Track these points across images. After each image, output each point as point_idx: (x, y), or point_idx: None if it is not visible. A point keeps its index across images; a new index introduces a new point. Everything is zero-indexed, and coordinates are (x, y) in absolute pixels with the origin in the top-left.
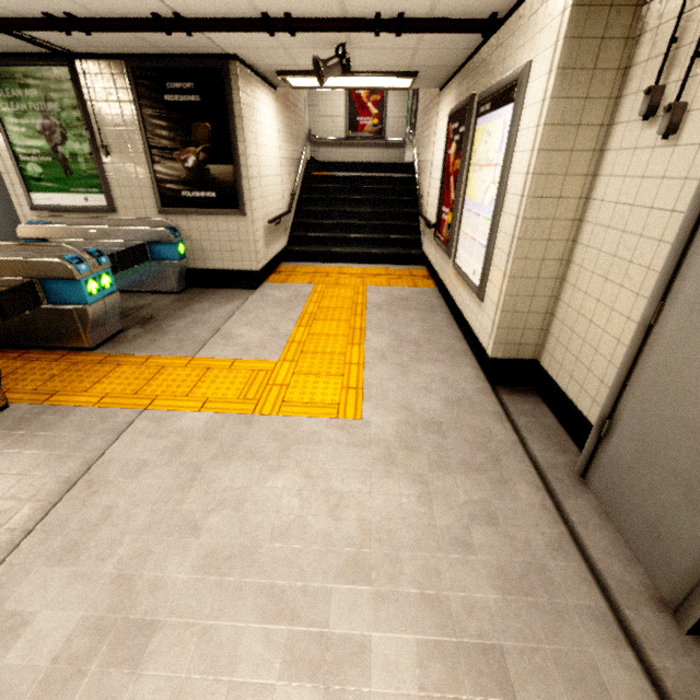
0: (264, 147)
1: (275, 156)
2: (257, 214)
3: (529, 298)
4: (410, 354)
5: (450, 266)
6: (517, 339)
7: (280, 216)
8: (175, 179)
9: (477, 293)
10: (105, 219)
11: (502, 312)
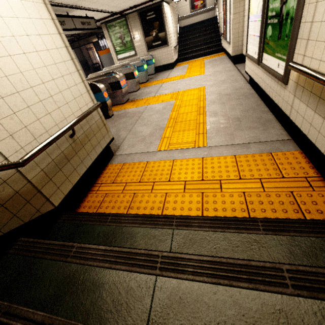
0: (170, 24)
1: (172, 27)
2: (171, 45)
3: (237, 38)
4: (215, 66)
5: (226, 43)
6: (237, 49)
7: (176, 46)
8: (150, 41)
9: (229, 43)
10: (134, 58)
11: (232, 43)
